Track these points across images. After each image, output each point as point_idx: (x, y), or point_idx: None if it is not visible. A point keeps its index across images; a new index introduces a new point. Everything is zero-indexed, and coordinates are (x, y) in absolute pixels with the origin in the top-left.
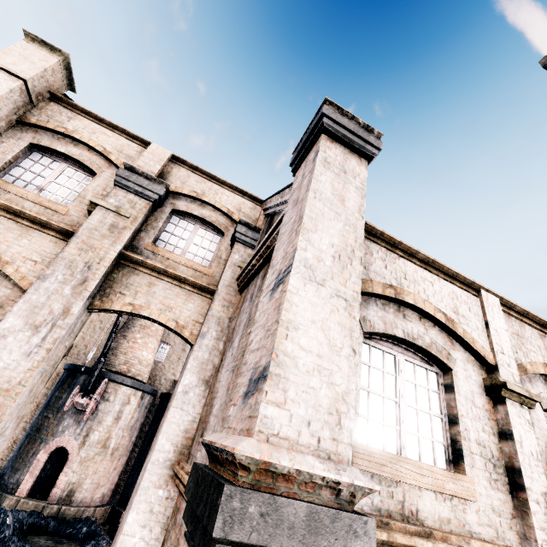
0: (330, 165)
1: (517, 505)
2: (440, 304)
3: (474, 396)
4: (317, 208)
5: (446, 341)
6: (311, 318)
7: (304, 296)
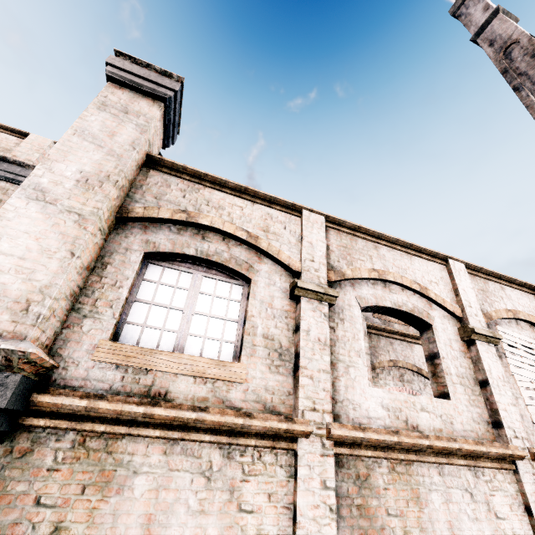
0: (107, 107)
1: (294, 383)
2: (247, 225)
3: (274, 299)
4: (73, 142)
5: (252, 256)
6: (25, 229)
7: (23, 212)
